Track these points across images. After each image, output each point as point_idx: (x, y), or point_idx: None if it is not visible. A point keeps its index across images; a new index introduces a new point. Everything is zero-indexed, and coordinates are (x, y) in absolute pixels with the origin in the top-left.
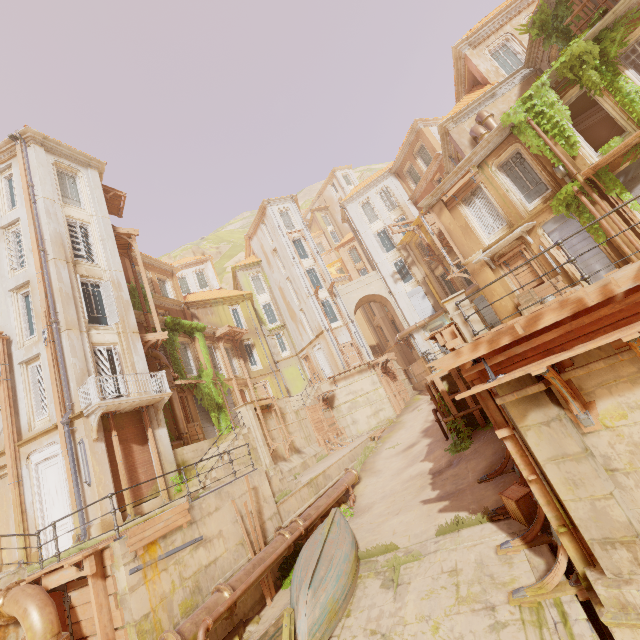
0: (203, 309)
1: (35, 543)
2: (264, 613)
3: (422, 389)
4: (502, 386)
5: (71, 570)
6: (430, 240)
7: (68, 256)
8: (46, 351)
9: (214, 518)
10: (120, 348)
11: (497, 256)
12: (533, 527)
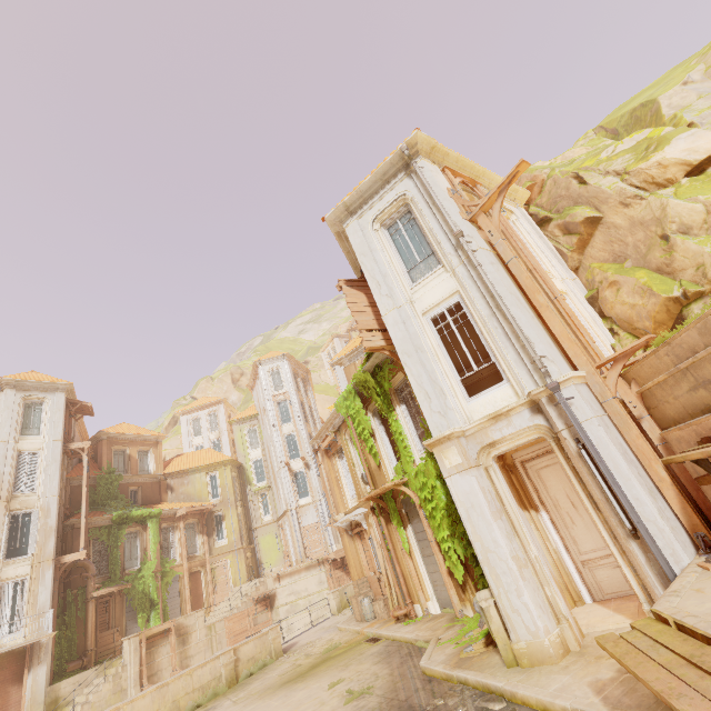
0: (180, 478)
1: None
2: None
3: None
4: None
5: None
6: None
7: (5, 495)
8: None
9: None
10: (29, 579)
11: (354, 523)
12: None
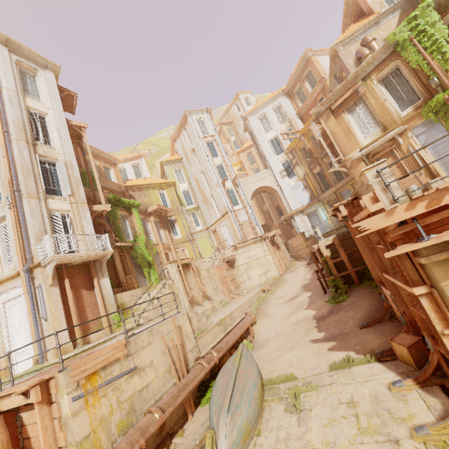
0: (138, 192)
1: (3, 363)
2: (187, 427)
3: (297, 257)
4: (428, 246)
5: (19, 397)
6: (311, 146)
7: (28, 138)
8: (10, 213)
9: (146, 351)
10: (72, 215)
11: (371, 154)
12: (425, 370)
